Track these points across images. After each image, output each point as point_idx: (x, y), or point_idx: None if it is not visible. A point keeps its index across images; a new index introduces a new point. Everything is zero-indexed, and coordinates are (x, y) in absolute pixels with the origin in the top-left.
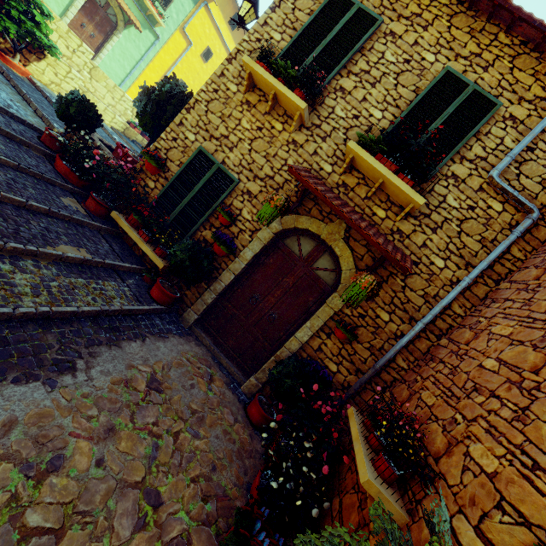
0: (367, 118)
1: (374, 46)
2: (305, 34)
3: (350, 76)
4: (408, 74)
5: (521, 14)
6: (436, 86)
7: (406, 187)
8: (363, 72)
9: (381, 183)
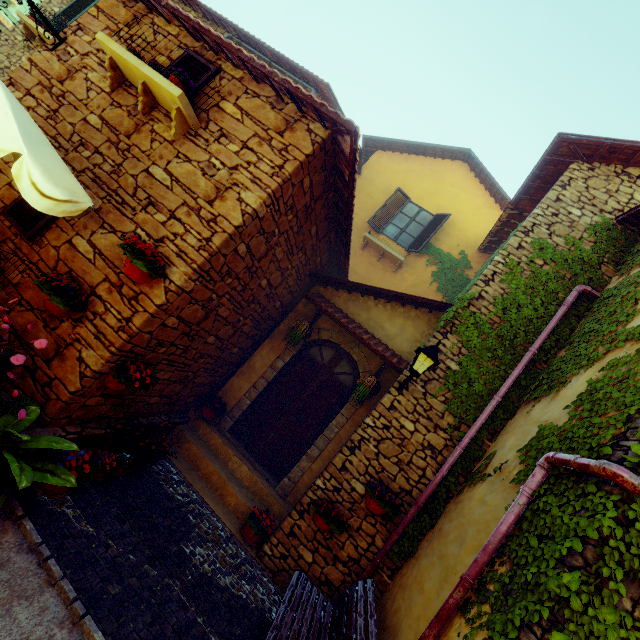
0: None
1: None
2: (73, 8)
3: None
4: None
5: None
6: None
7: None
8: None
9: None
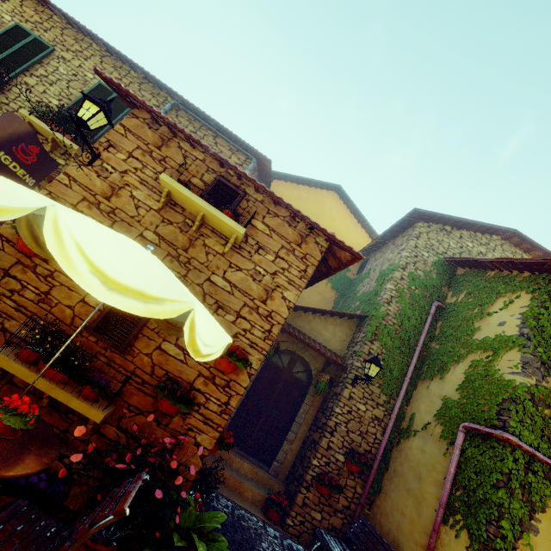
0: (47, 103)
1: (51, 63)
2: None
3: (33, 77)
4: (76, 82)
5: (128, 60)
6: (94, 91)
7: (65, 139)
8: (43, 76)
9: (57, 141)
